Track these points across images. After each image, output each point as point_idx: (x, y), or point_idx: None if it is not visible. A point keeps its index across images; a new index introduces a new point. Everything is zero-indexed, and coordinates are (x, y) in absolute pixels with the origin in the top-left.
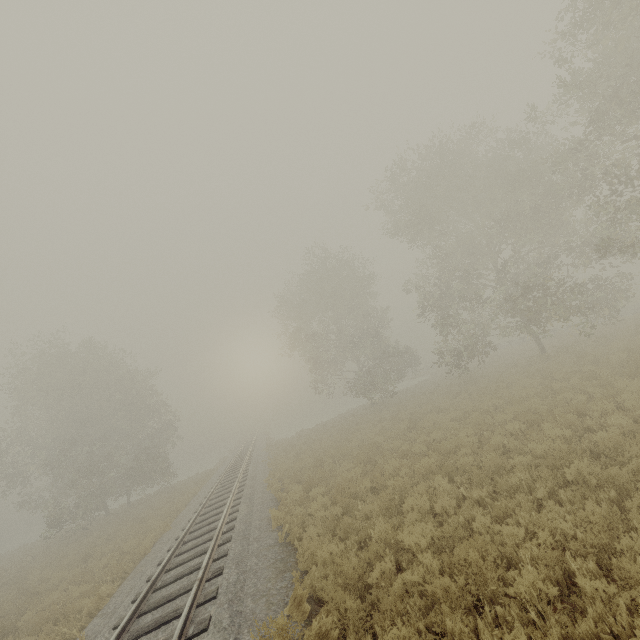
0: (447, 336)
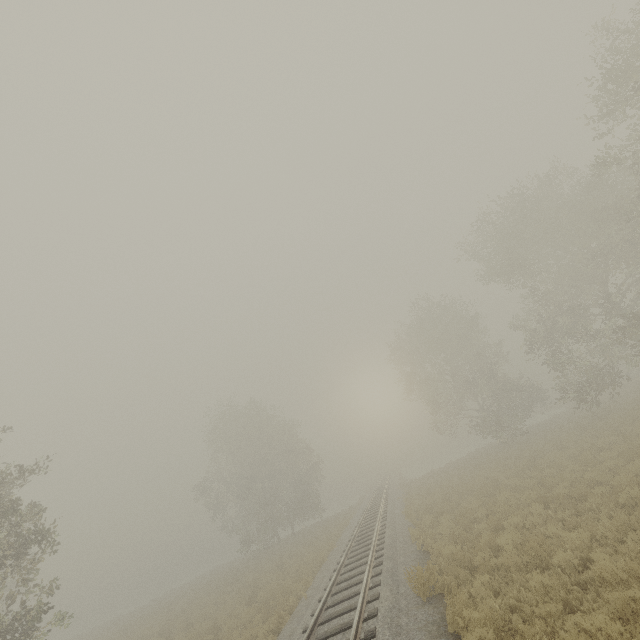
0: (563, 371)
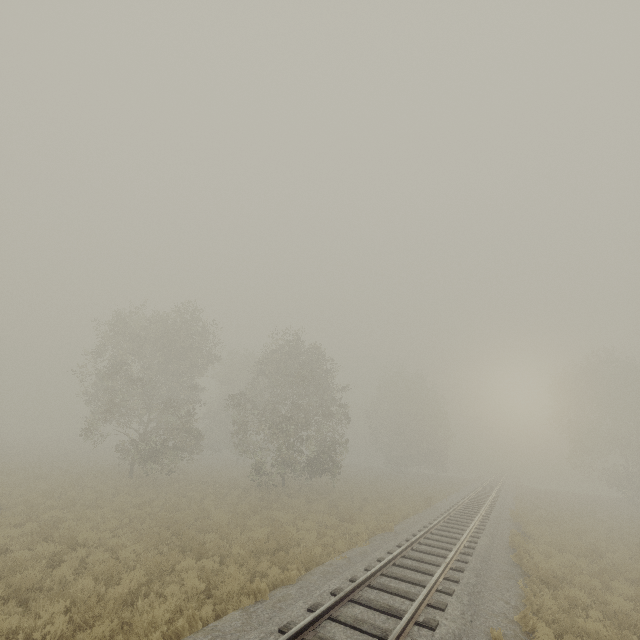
0: None
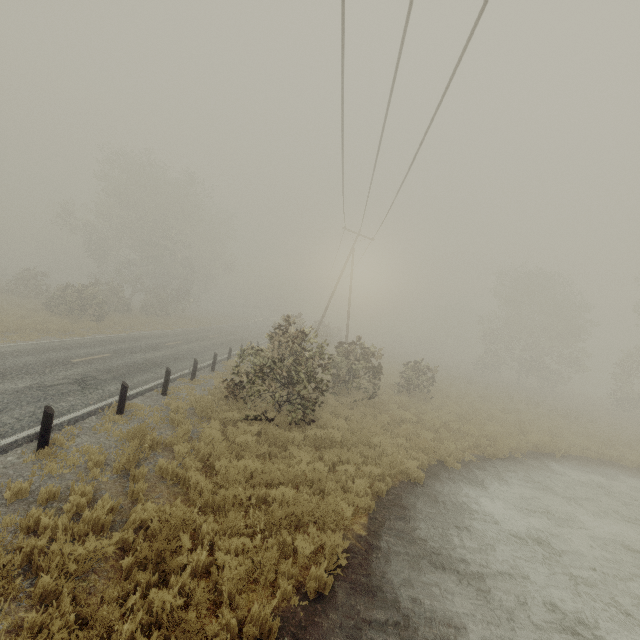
0: None
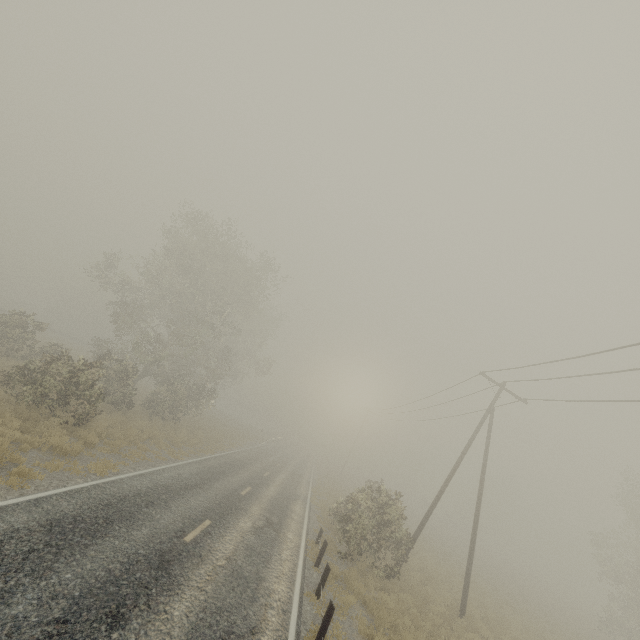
0: None
